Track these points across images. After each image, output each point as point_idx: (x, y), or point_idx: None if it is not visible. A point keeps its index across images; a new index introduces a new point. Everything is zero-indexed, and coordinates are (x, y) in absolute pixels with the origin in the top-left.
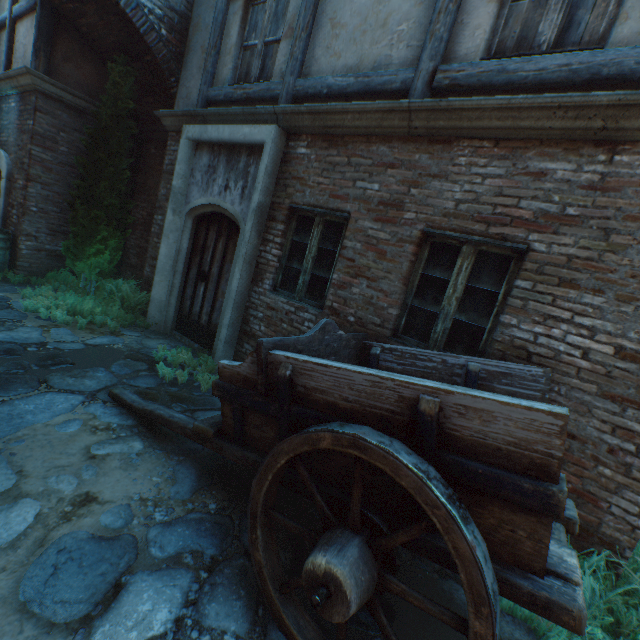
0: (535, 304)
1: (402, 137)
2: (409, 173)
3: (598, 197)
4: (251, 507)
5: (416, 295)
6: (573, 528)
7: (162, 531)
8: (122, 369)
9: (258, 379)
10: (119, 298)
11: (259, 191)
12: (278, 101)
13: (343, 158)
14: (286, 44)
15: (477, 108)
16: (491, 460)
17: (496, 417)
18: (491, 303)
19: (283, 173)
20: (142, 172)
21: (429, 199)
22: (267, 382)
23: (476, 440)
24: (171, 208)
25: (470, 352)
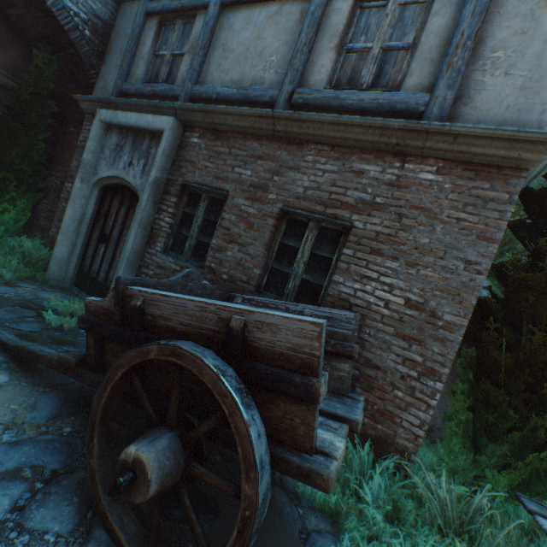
0: (355, 267)
1: (269, 137)
2: (273, 164)
3: (395, 191)
4: (91, 419)
5: (276, 259)
6: (356, 428)
7: (6, 449)
8: (7, 314)
9: (115, 310)
10: (21, 254)
11: (156, 168)
12: (178, 100)
13: (226, 149)
14: (188, 58)
15: (319, 121)
16: (278, 363)
17: (281, 329)
18: (328, 266)
19: (179, 156)
20: (60, 146)
21: (286, 185)
22: (124, 313)
23: (269, 348)
24: (80, 177)
25: (313, 304)
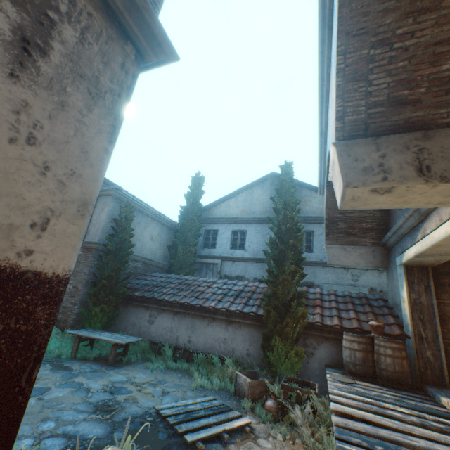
0: None
1: None
2: None
3: None
4: None
5: None
6: None
7: None
8: None
9: None
10: None
11: None
12: None
13: None
14: None
15: None
16: None
17: None
18: None
19: None
20: None
21: None
22: None
23: None
24: None
25: None
